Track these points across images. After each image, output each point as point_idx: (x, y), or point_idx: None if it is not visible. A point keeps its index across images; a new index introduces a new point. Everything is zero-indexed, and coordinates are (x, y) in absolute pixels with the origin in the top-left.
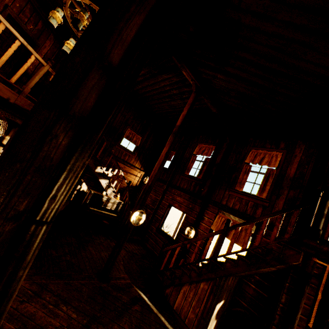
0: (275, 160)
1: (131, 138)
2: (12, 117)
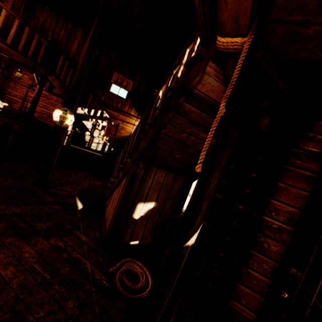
0: None
1: (120, 82)
2: None
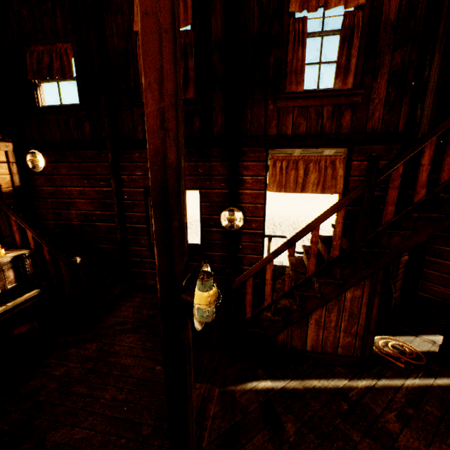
0: None
1: None
2: None
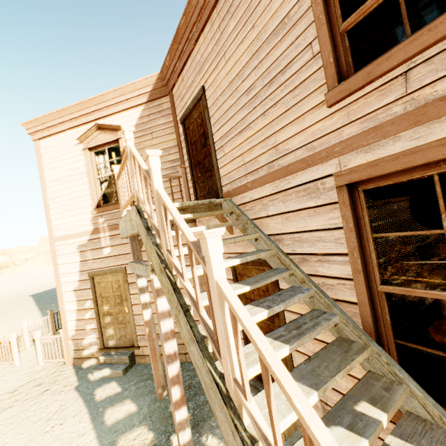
0: None
1: None
2: None
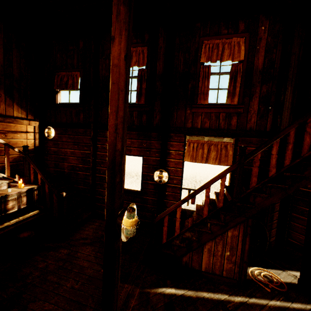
0: (238, 50)
1: None
2: None
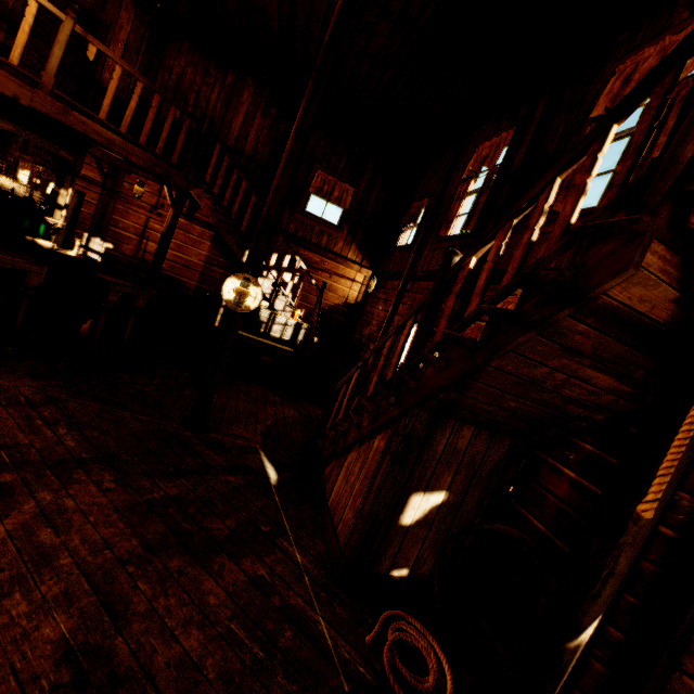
0: None
1: (327, 191)
2: (49, 147)
